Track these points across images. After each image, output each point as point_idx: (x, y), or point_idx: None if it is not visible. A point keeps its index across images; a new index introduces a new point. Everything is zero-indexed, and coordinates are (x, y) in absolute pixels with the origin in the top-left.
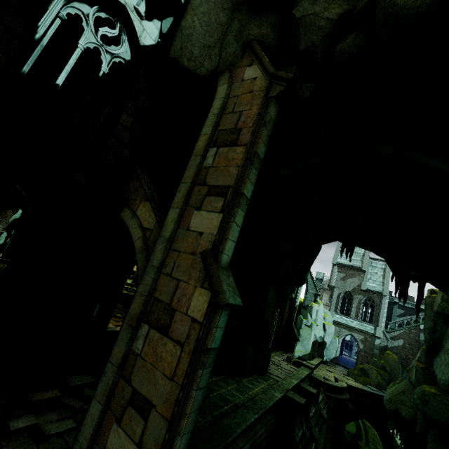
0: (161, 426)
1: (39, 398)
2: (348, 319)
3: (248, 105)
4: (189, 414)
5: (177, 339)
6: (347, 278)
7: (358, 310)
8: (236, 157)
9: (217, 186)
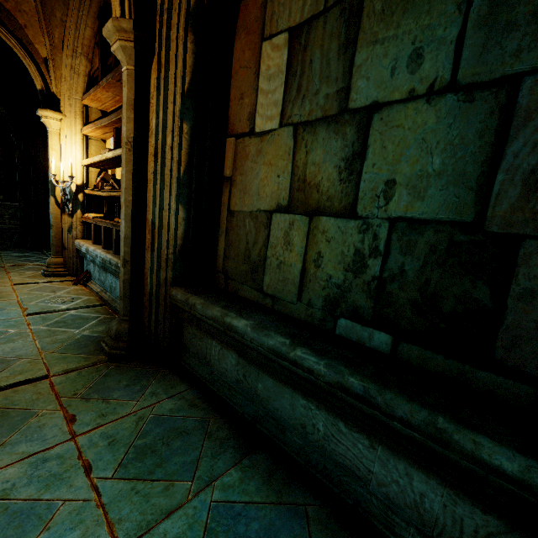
0: None
1: None
2: None
3: None
4: None
5: None
6: None
7: None
8: None
9: None
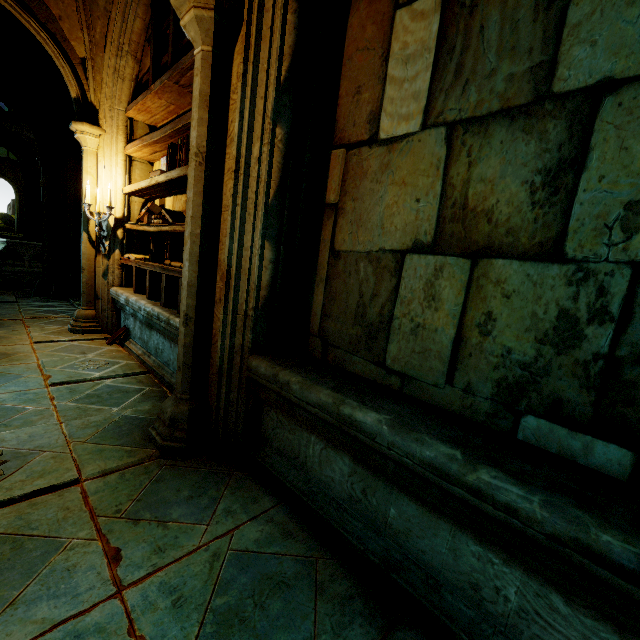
0: None
1: None
2: None
3: None
4: None
5: None
6: None
7: None
8: None
9: None
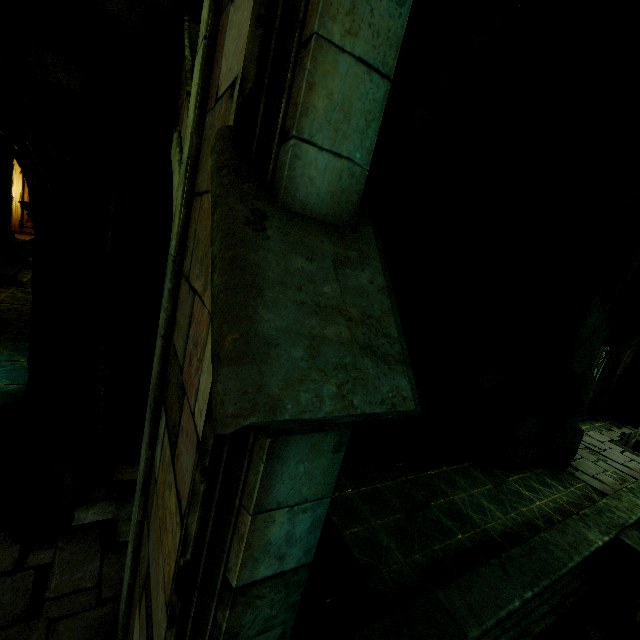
0: None
1: (128, 477)
2: None
3: None
4: None
5: (179, 491)
6: None
7: None
8: None
9: None
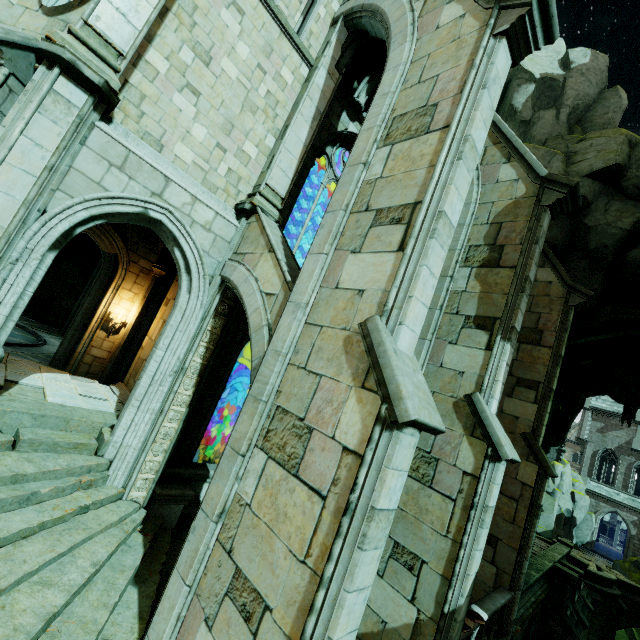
0: (510, 552)
1: None
2: (610, 490)
3: (546, 308)
4: (530, 547)
5: (511, 496)
6: (608, 430)
7: (626, 478)
8: (541, 356)
9: (525, 379)
